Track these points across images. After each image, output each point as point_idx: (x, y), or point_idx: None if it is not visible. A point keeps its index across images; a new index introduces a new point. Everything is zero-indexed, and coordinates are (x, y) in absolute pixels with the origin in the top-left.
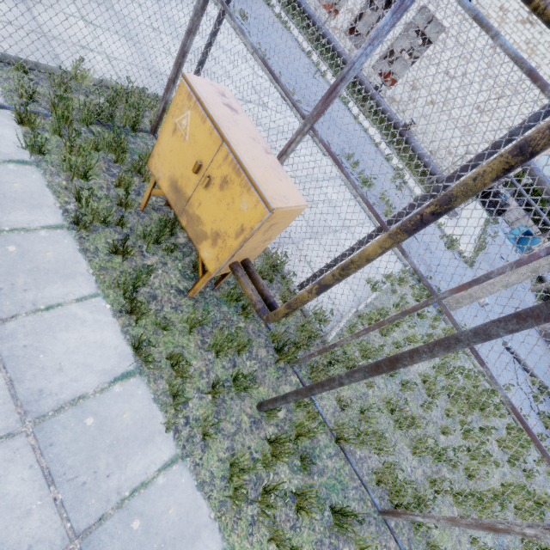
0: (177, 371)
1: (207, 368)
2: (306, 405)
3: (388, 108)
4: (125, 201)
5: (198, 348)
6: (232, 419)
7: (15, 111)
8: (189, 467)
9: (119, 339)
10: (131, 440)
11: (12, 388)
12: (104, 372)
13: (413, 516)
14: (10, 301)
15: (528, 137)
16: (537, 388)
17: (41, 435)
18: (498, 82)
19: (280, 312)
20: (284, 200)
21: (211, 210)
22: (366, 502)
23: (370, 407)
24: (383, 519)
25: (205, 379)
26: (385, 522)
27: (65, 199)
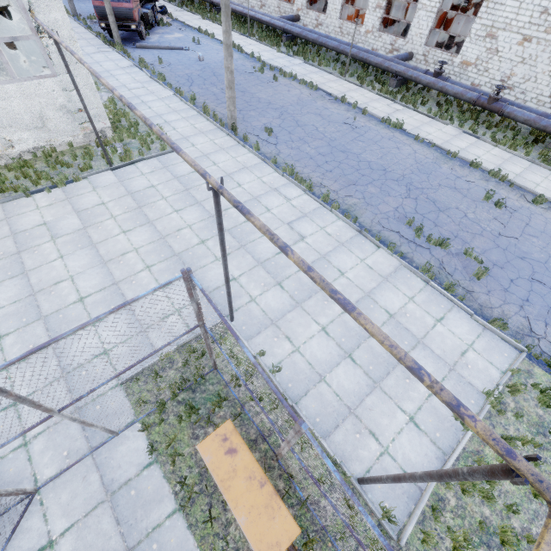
0: None
1: None
2: None
3: (459, 89)
4: (205, 466)
5: None
6: None
7: (139, 431)
8: None
9: None
10: None
11: None
12: None
13: None
14: None
15: None
16: None
17: None
18: None
19: None
20: (276, 549)
21: None
22: None
23: None
24: None
25: None
26: None
27: (174, 483)
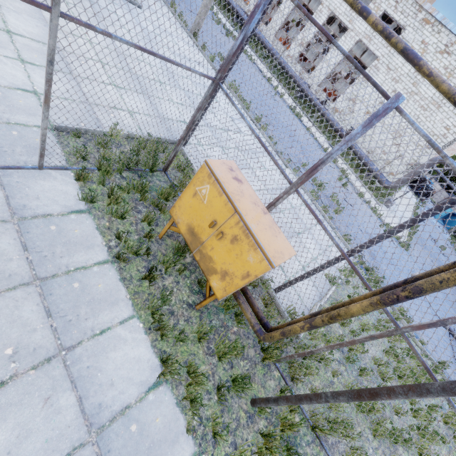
0: (192, 378)
1: (212, 371)
2: None
3: (332, 119)
4: (149, 234)
5: (205, 354)
6: (233, 416)
7: (76, 173)
8: None
9: (150, 353)
10: (162, 442)
11: (81, 404)
12: (141, 383)
13: None
14: (77, 329)
15: None
16: None
17: (102, 443)
18: (423, 98)
19: (275, 337)
20: (281, 256)
21: (222, 255)
22: None
23: None
24: None
25: (212, 381)
26: None
27: (109, 238)
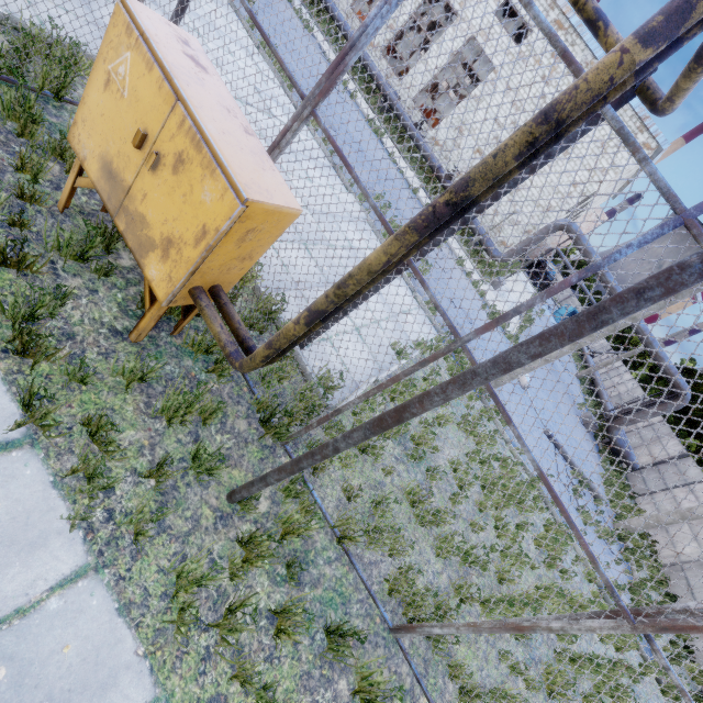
0: (99, 443)
1: (152, 441)
2: (299, 494)
3: (429, 151)
4: (29, 191)
5: (140, 413)
6: (186, 514)
7: None
8: (107, 583)
9: None
10: (2, 544)
11: None
12: None
13: (430, 628)
14: None
15: (554, 100)
16: (578, 481)
17: None
18: None
19: (258, 354)
20: (266, 194)
21: (161, 205)
22: (374, 618)
23: (386, 498)
24: (395, 638)
25: (147, 457)
26: (397, 641)
27: None
